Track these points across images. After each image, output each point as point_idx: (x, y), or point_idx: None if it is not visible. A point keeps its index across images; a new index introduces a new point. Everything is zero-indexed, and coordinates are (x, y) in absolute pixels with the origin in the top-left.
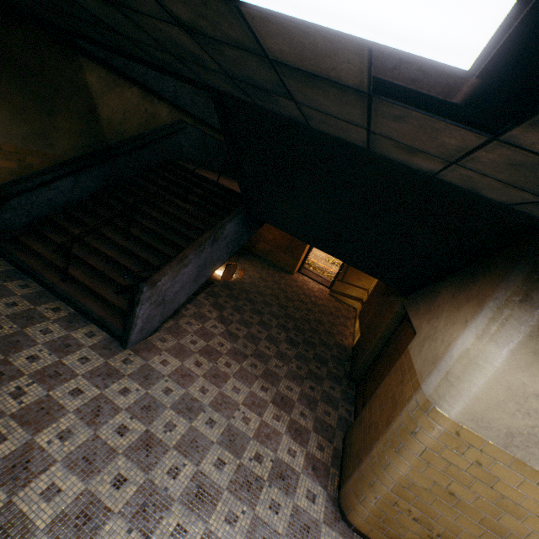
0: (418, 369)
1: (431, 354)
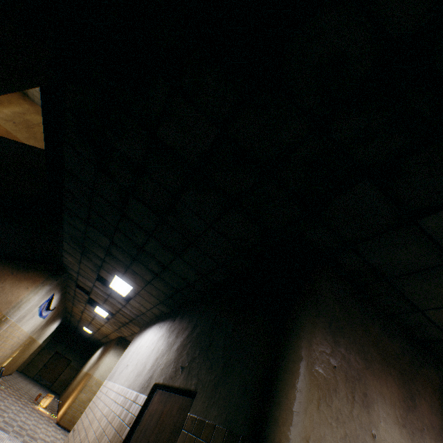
0: None
1: (6, 300)
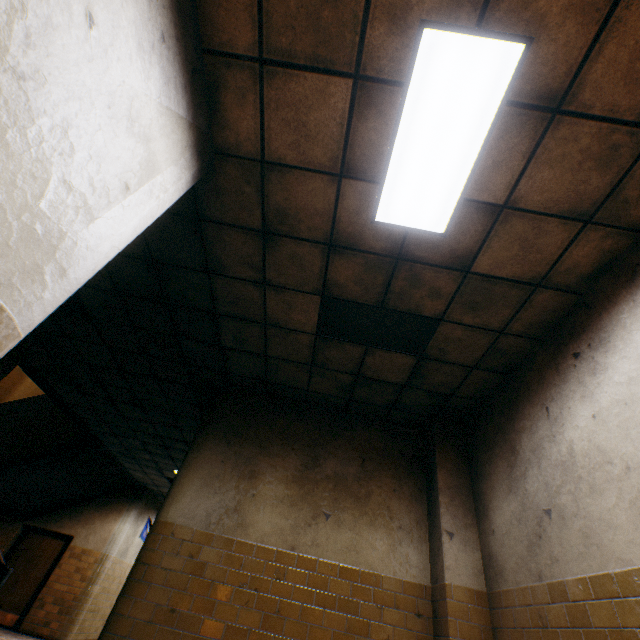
0: (94, 548)
1: (101, 538)
